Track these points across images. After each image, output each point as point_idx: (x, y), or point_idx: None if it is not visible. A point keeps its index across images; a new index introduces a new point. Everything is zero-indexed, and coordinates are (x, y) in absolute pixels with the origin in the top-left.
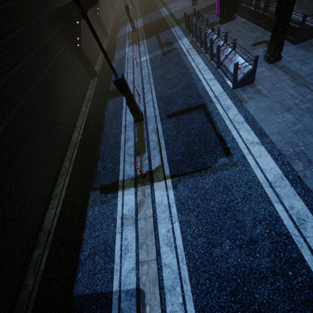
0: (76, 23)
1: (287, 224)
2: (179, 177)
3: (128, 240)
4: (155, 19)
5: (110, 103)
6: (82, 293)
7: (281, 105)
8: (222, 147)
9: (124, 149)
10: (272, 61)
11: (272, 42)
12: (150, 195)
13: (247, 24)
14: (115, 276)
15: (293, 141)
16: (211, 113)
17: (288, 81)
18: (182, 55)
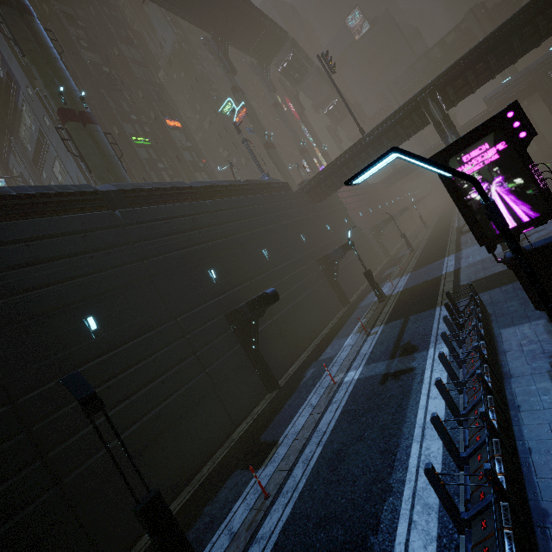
0: (252, 323)
1: None
2: None
3: None
4: (425, 280)
5: (230, 482)
6: None
7: None
8: None
9: None
10: None
11: None
12: None
13: None
14: None
15: None
16: None
17: None
18: (411, 398)
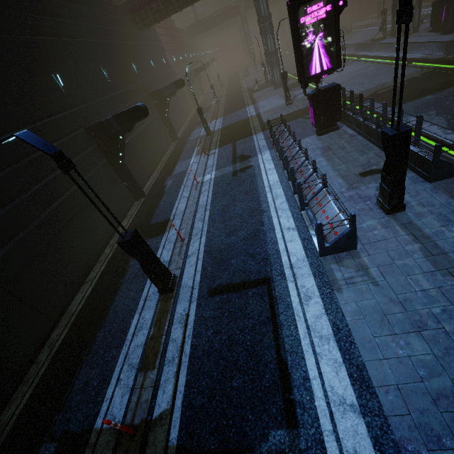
0: (119, 138)
1: None
2: None
3: None
4: (237, 121)
5: None
6: None
7: (405, 313)
8: (283, 396)
9: (127, 350)
10: (389, 211)
11: (385, 185)
12: None
13: (355, 139)
14: None
15: (430, 424)
16: (278, 301)
17: (418, 257)
18: (257, 178)
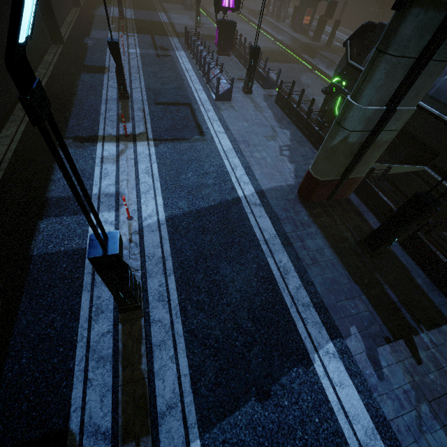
0: None
1: (228, 168)
2: (161, 141)
3: (108, 170)
4: (151, 19)
5: (85, 76)
6: (57, 196)
7: (244, 118)
8: (199, 130)
9: (105, 116)
10: (246, 92)
11: (247, 77)
12: (132, 147)
13: (238, 64)
14: (94, 187)
15: (244, 135)
16: (195, 110)
17: (252, 107)
18: (177, 63)
